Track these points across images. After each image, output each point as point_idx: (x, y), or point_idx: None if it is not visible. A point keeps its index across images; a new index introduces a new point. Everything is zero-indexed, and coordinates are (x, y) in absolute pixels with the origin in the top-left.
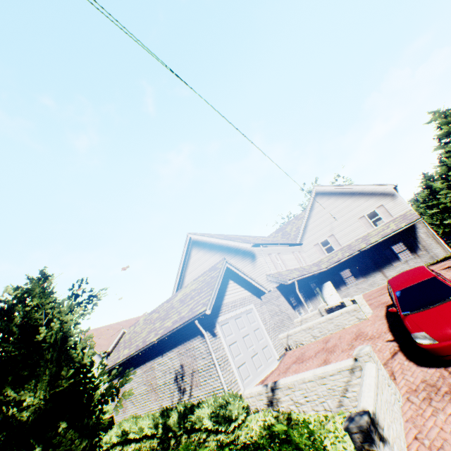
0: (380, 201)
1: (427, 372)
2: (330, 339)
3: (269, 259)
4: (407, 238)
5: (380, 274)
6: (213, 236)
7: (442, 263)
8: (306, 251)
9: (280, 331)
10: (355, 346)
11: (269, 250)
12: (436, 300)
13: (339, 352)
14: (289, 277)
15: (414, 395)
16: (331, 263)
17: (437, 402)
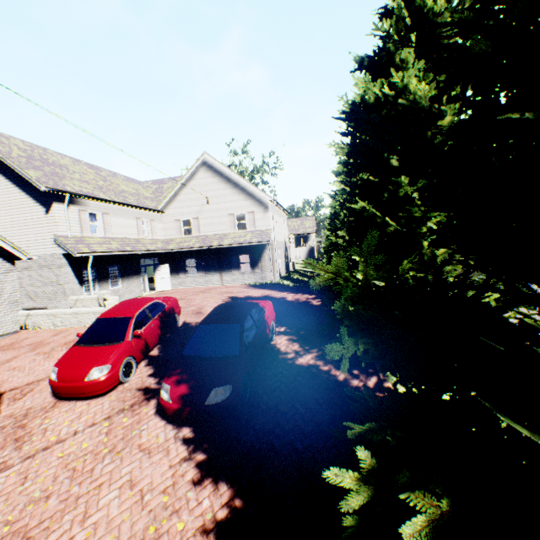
0: (254, 208)
1: (46, 400)
2: (63, 333)
3: (79, 217)
4: (255, 254)
5: (219, 275)
6: (3, 146)
7: (247, 289)
8: (166, 222)
9: (50, 303)
10: (54, 352)
11: (89, 205)
12: (106, 341)
13: (33, 354)
14: (89, 249)
15: (3, 421)
16: (179, 248)
17: (0, 434)
